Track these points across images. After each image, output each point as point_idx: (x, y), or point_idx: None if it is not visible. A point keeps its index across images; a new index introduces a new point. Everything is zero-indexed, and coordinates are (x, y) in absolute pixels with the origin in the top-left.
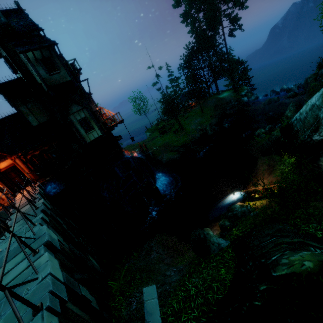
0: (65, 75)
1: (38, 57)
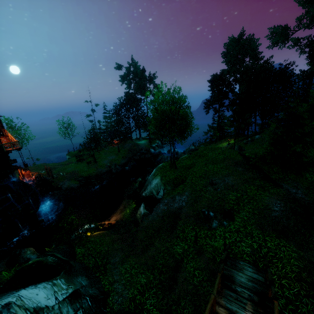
0: None
1: None
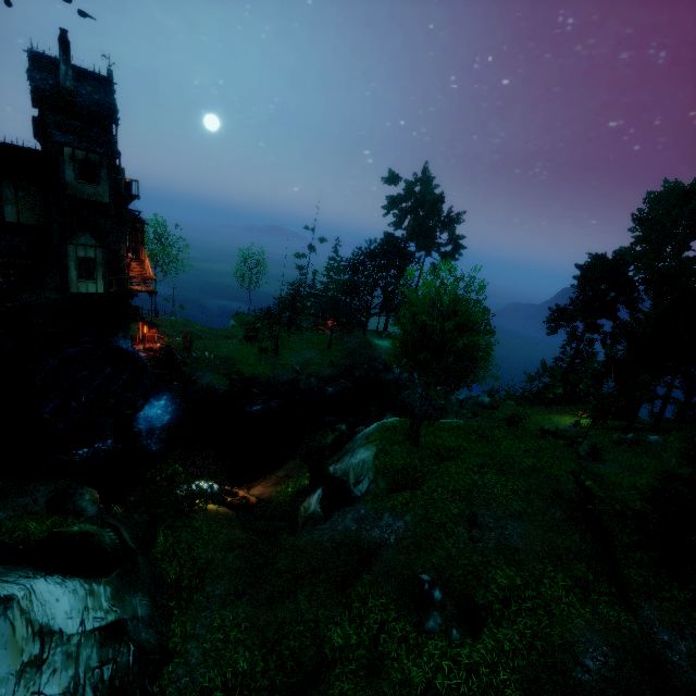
0: (104, 194)
1: (79, 155)
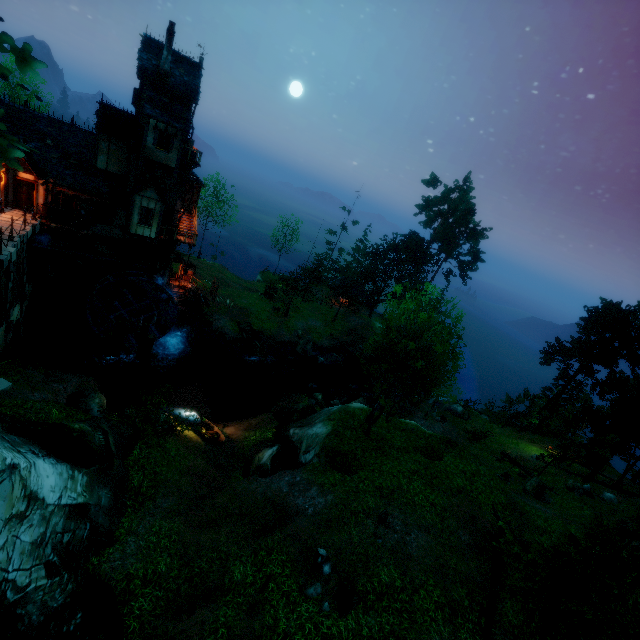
0: (173, 160)
1: (161, 126)
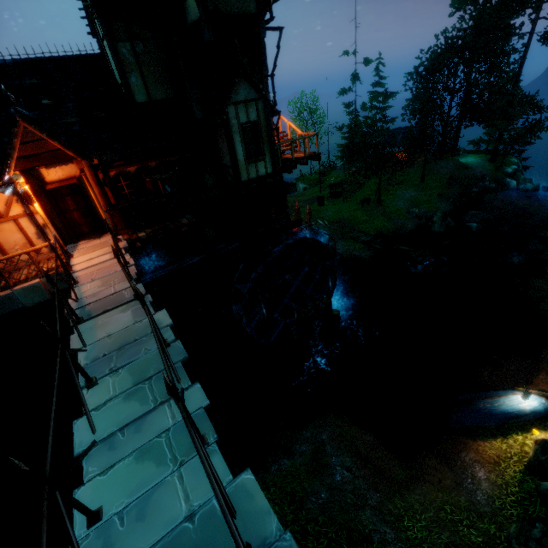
0: None
1: None
